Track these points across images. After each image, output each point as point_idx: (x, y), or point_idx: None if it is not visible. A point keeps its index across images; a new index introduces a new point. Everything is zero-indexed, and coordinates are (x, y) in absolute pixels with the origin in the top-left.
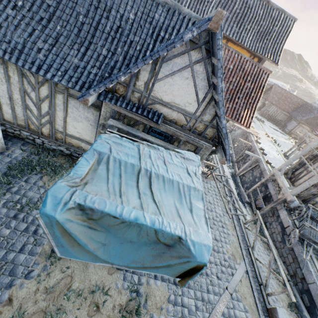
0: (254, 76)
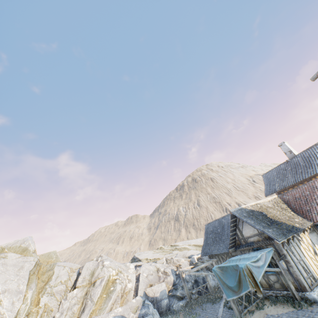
0: None
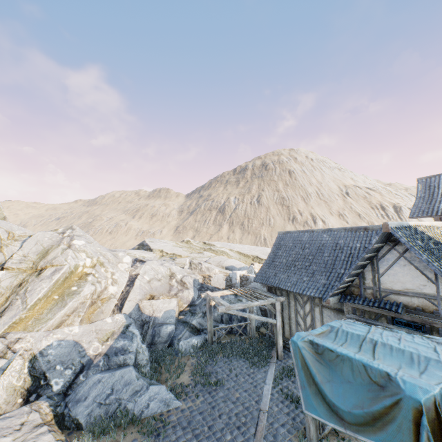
0: None
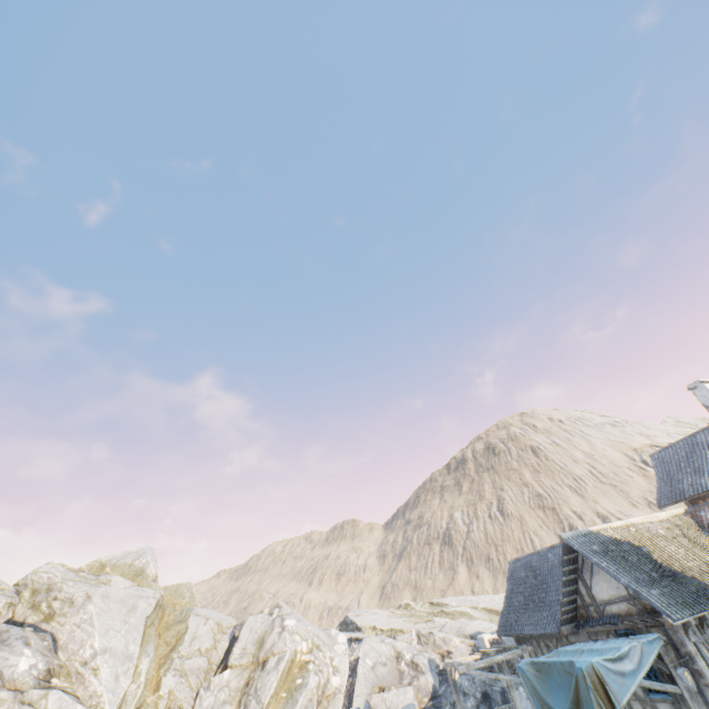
0: None
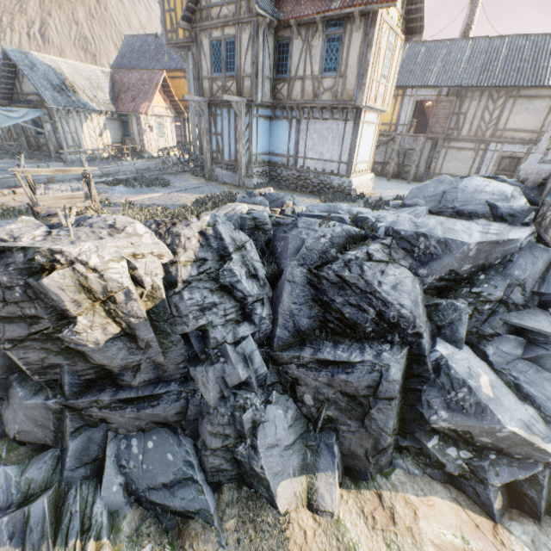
0: (151, 80)
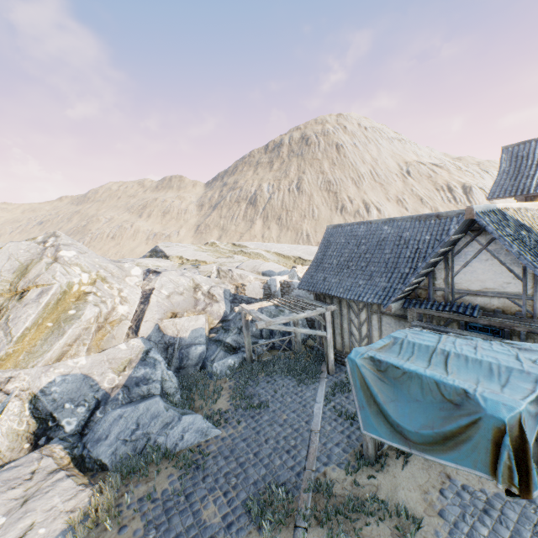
0: None
